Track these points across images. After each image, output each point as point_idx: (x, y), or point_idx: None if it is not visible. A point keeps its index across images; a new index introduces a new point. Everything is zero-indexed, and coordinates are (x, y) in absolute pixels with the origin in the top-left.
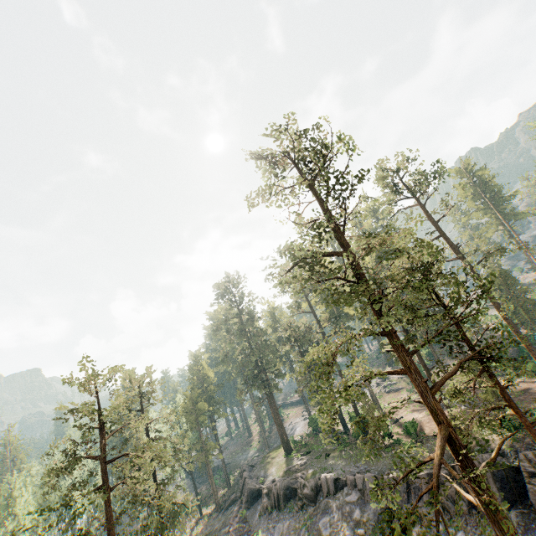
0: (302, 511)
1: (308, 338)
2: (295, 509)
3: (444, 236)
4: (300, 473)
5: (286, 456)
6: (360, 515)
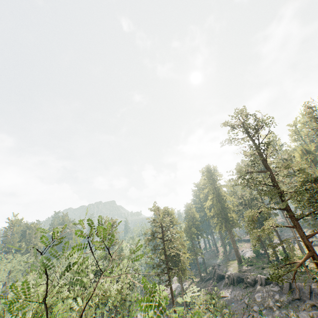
0: (246, 289)
1: (253, 204)
2: (242, 287)
3: None
4: (246, 273)
5: (238, 264)
6: (279, 297)
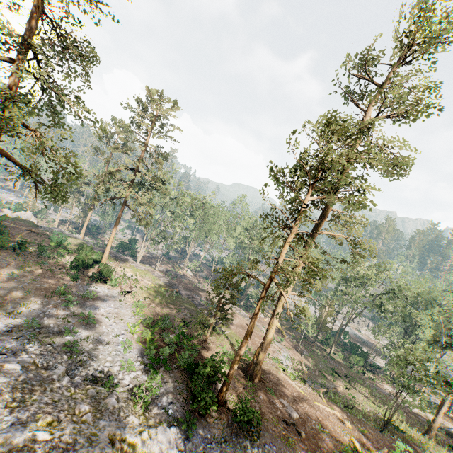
0: None
1: None
2: None
3: None
4: None
5: None
6: None
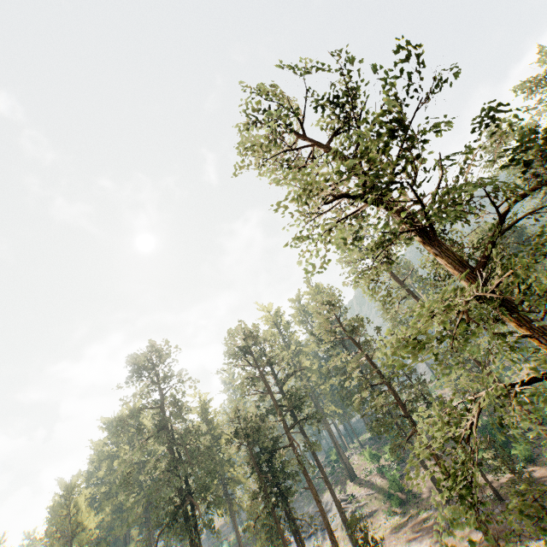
0: None
1: (265, 431)
2: None
3: (413, 295)
4: None
5: None
6: None
